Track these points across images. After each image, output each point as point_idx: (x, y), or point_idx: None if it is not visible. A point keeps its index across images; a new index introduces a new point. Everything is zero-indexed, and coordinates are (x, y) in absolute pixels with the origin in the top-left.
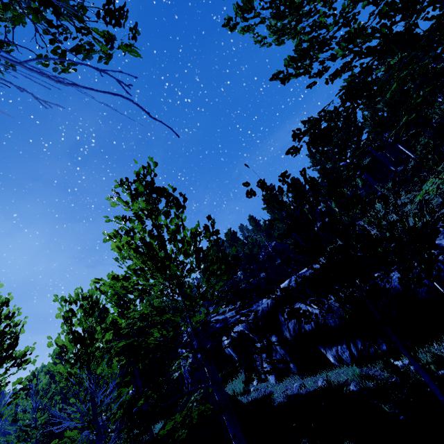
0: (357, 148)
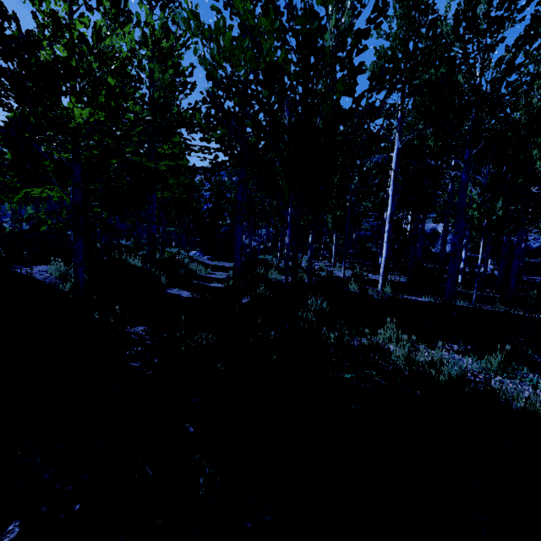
0: None
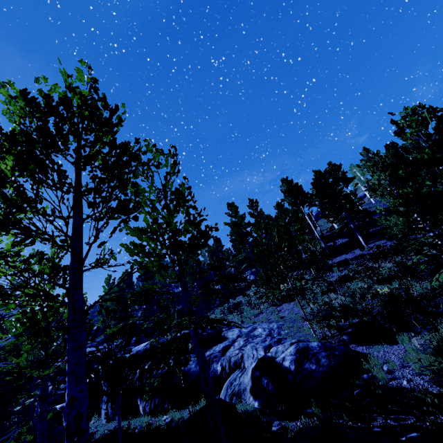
0: (254, 240)
